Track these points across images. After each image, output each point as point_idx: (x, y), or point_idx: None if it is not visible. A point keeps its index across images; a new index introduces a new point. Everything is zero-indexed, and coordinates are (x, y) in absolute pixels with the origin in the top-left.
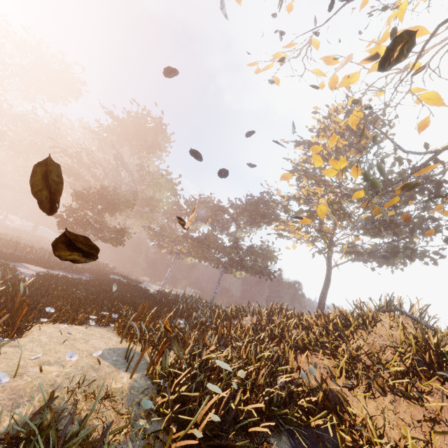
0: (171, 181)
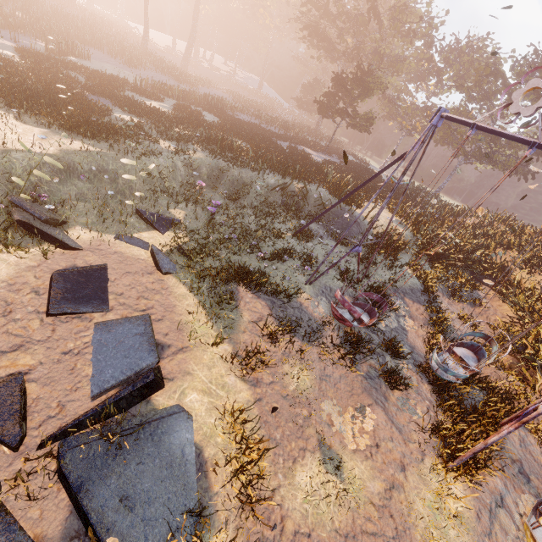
0: (431, 24)
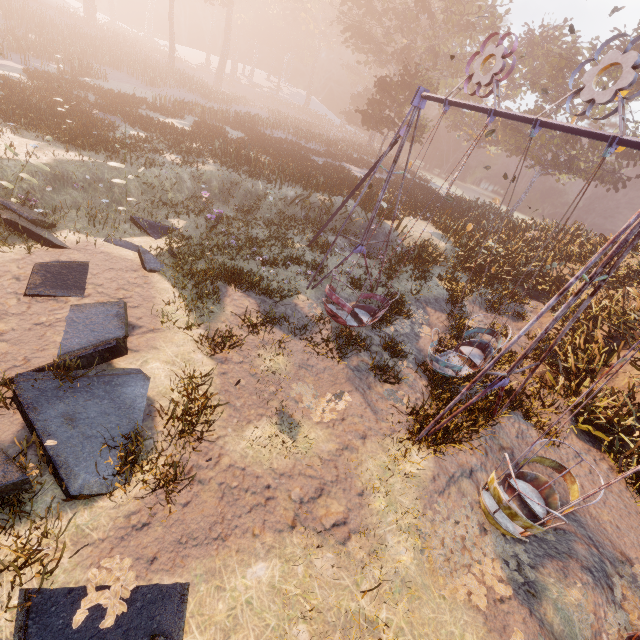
0: (493, 14)
